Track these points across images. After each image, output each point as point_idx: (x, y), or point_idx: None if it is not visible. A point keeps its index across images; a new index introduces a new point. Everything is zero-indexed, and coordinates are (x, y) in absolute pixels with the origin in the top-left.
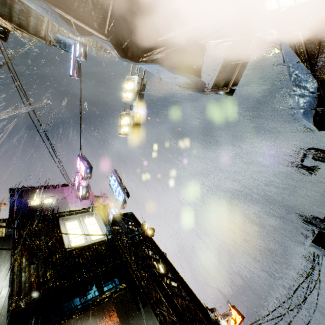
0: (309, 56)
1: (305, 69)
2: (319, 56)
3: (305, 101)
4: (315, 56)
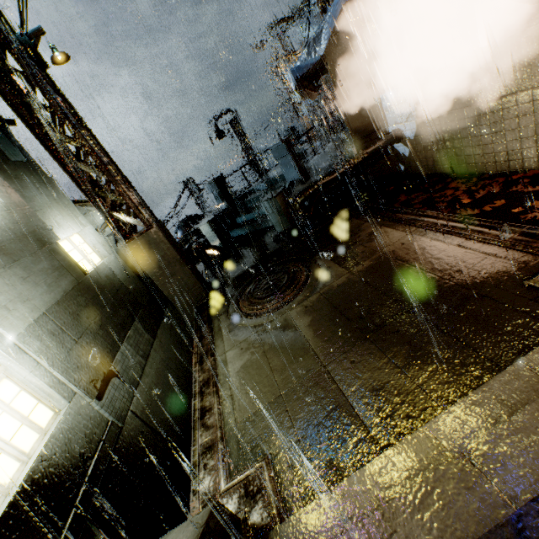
0: (335, 27)
1: (329, 37)
2: (337, 35)
3: (307, 59)
4: (336, 32)
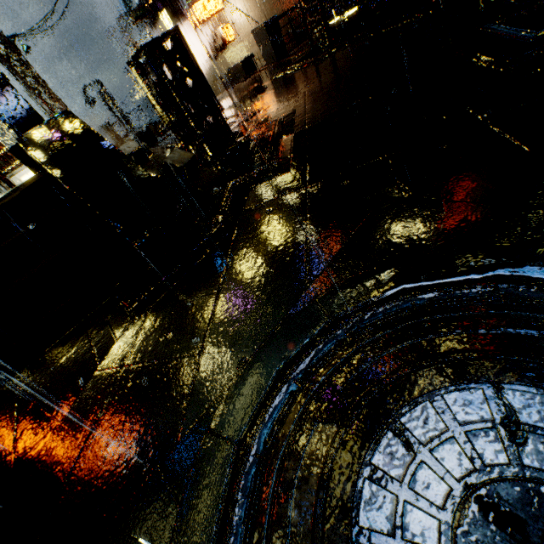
0: None
1: None
2: None
3: None
4: None
